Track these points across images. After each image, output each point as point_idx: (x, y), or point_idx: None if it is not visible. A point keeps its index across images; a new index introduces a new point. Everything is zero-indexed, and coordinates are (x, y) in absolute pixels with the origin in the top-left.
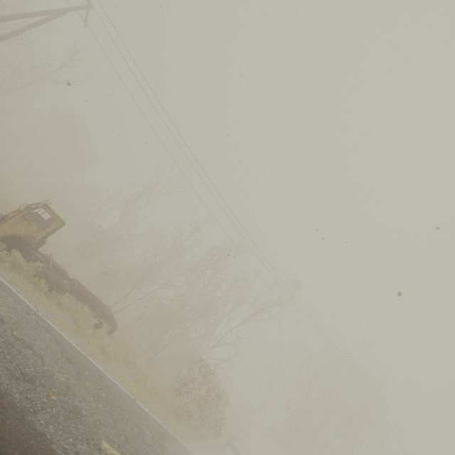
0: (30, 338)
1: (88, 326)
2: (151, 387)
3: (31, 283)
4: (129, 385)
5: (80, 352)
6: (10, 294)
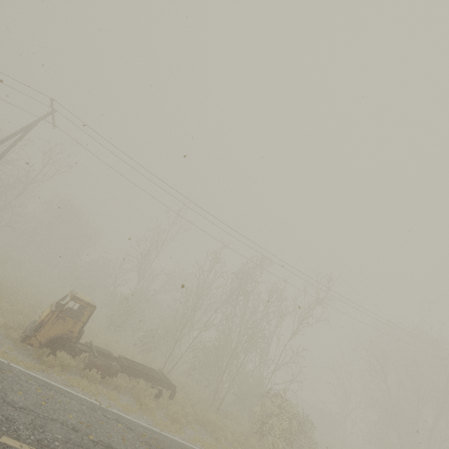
0: (106, 436)
1: (150, 399)
2: (232, 440)
3: (84, 377)
4: (211, 447)
5: (154, 431)
6: (71, 398)
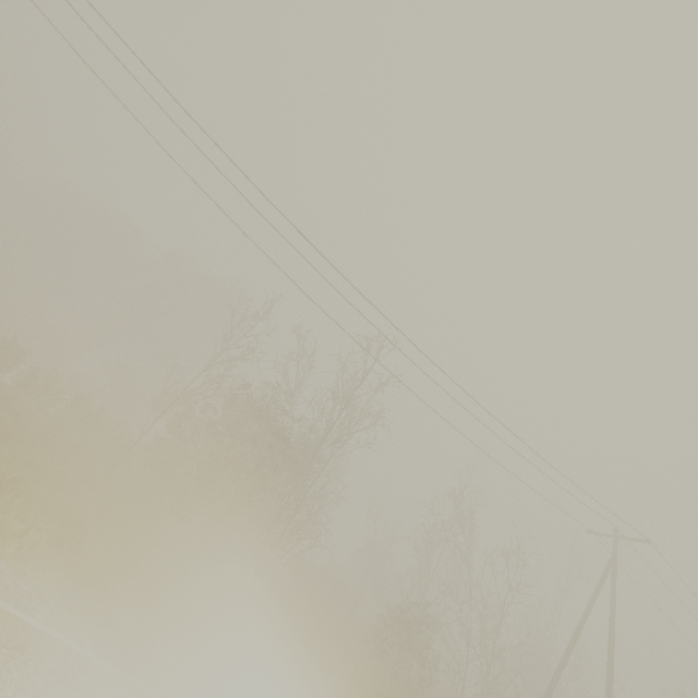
0: None
1: None
2: None
3: None
4: None
5: None
6: None
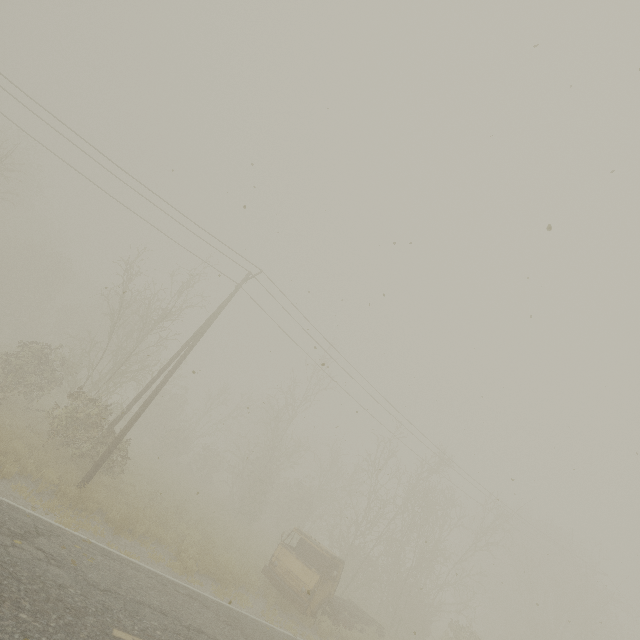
0: None
1: None
2: None
3: (340, 639)
4: None
5: None
6: None
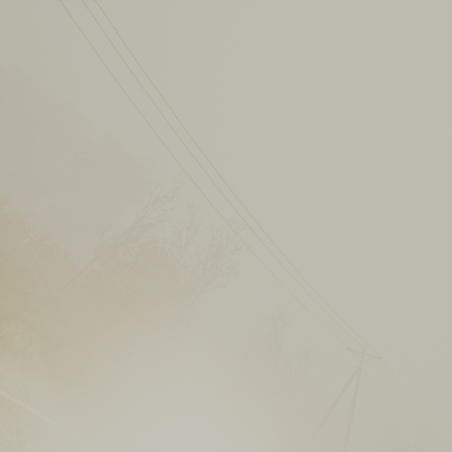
0: None
1: None
2: None
3: None
4: None
5: None
6: None
